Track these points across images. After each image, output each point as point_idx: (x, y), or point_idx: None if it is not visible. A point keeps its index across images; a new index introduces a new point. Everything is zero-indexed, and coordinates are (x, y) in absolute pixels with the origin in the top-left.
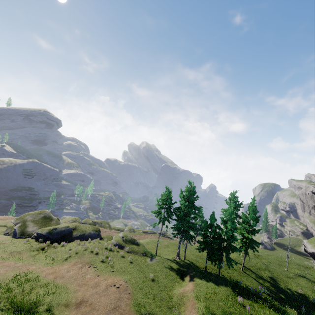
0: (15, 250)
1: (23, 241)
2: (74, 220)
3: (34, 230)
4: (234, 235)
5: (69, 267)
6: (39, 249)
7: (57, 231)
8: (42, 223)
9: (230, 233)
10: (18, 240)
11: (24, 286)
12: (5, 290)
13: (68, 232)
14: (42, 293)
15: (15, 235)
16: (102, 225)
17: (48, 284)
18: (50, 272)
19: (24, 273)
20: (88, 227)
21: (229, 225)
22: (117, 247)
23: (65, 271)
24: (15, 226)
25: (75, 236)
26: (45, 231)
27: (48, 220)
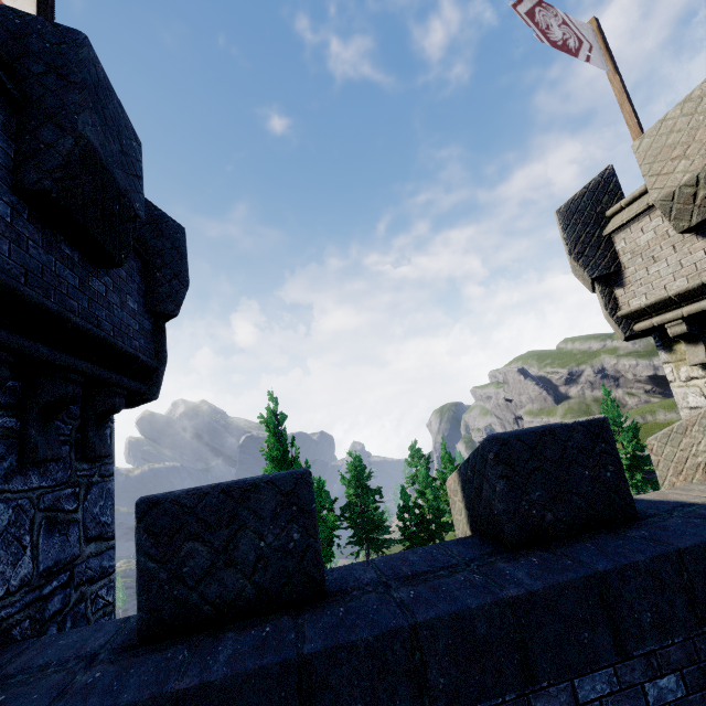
0: None
1: None
2: None
3: None
4: (440, 507)
5: None
6: None
7: None
8: None
9: (435, 505)
10: None
11: None
12: None
13: None
14: None
15: None
16: None
17: None
18: None
19: None
20: None
21: (430, 495)
22: None
23: None
24: None
25: None
26: None
27: None
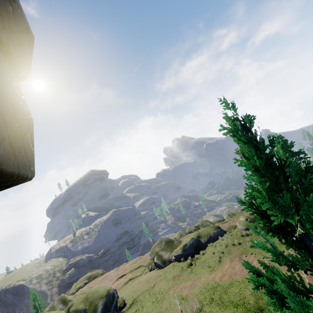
0: (174, 275)
1: (171, 267)
2: (180, 234)
3: (169, 255)
4: None
5: (229, 265)
6: (189, 266)
7: (188, 246)
8: (169, 247)
9: None
10: (166, 269)
11: (216, 294)
12: (207, 302)
13: (196, 242)
14: (235, 291)
15: (159, 266)
16: (204, 225)
17: (231, 283)
18: (220, 275)
19: (203, 286)
20: (208, 229)
21: None
22: (250, 229)
23: (230, 269)
24: (151, 261)
25: (205, 242)
26: (179, 251)
27: (171, 243)
